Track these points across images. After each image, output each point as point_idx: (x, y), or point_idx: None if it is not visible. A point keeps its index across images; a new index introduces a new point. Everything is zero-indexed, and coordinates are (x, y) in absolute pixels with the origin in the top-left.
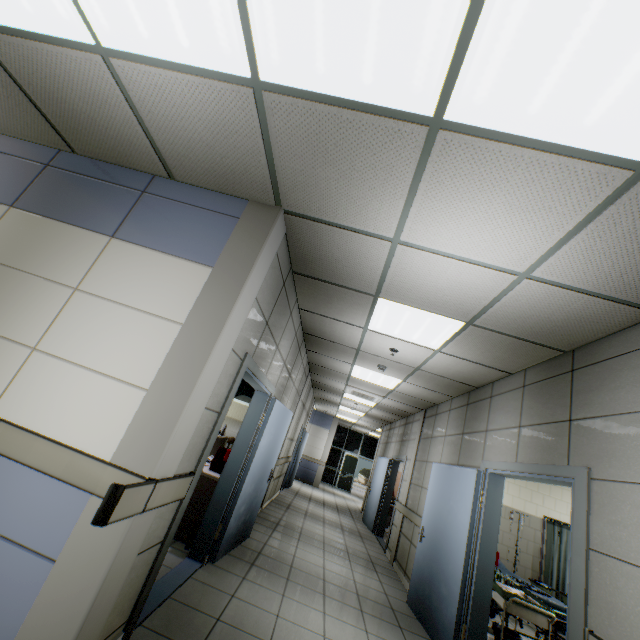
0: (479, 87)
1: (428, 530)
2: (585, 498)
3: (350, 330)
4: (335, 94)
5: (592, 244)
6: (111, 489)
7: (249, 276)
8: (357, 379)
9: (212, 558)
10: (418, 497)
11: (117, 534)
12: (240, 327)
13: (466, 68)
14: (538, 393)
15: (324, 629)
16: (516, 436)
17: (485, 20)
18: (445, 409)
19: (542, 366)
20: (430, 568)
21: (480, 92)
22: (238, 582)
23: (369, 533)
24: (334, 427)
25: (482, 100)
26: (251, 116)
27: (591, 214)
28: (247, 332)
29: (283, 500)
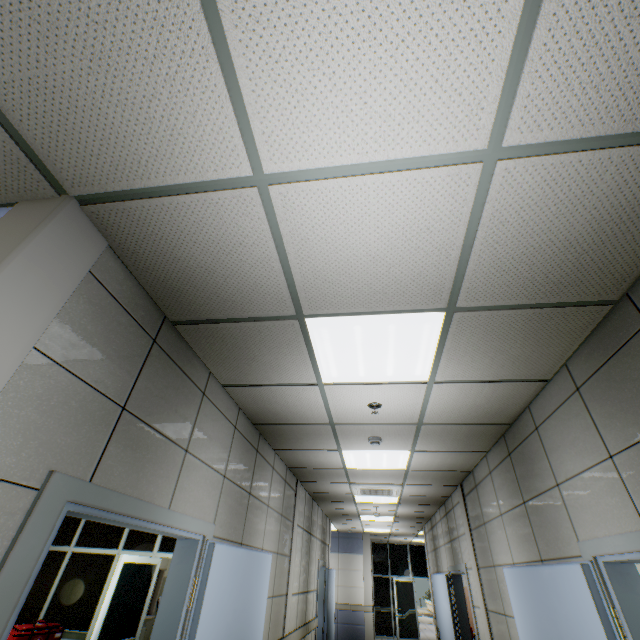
0: None
1: None
2: None
3: (304, 395)
4: None
5: None
6: None
7: None
8: (357, 470)
9: None
10: (507, 636)
11: None
12: None
13: None
14: (609, 387)
15: None
16: (615, 476)
17: None
18: (483, 473)
19: (589, 345)
20: None
21: None
22: None
23: None
24: (367, 548)
25: None
26: None
27: None
28: (37, 426)
29: None
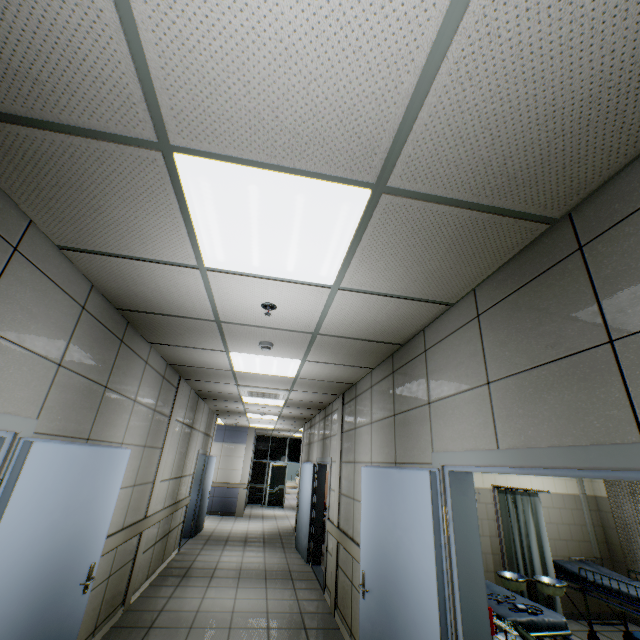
0: None
1: (372, 578)
2: None
3: (181, 280)
4: None
5: None
6: None
7: None
8: (246, 374)
9: None
10: (351, 514)
11: None
12: None
13: None
14: (511, 316)
15: None
16: (486, 401)
17: None
18: (365, 387)
19: (506, 270)
20: None
21: None
22: None
23: (303, 565)
24: (251, 439)
25: None
26: None
27: None
28: None
29: (180, 563)
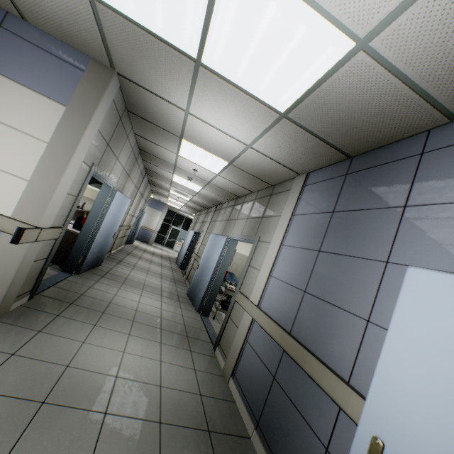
0: (215, 55)
1: (201, 264)
2: (254, 248)
3: (169, 154)
4: (142, 24)
5: (272, 140)
6: (18, 229)
7: (92, 118)
8: (177, 183)
9: (77, 272)
10: (203, 250)
11: (22, 250)
12: (88, 149)
13: (208, 44)
14: (258, 204)
15: (140, 300)
16: (245, 223)
17: (212, 28)
18: (225, 207)
19: (264, 191)
20: (198, 279)
21: (216, 57)
22: (94, 283)
23: (178, 268)
24: (165, 211)
25: (217, 61)
26: (88, 10)
27: (269, 127)
28: (93, 151)
29: (126, 250)
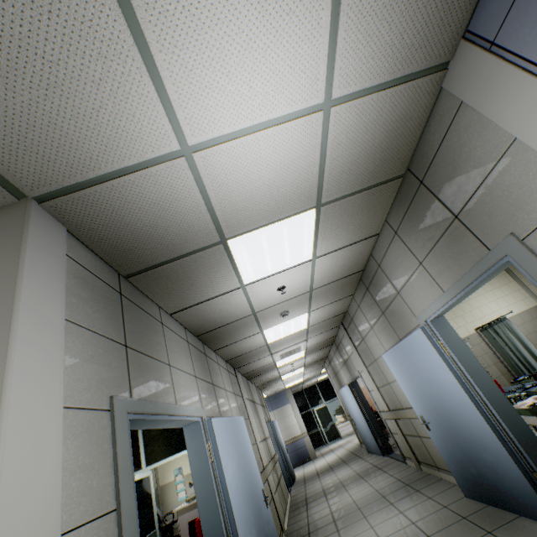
0: None
1: (426, 414)
2: (535, 259)
3: (232, 299)
4: None
5: (360, 8)
6: None
7: (17, 293)
8: (275, 342)
9: None
10: (393, 394)
11: None
12: (59, 370)
13: None
14: (411, 225)
15: None
16: (425, 273)
17: None
18: (355, 309)
19: (396, 204)
20: (458, 446)
21: None
22: None
23: (382, 458)
24: (291, 398)
25: None
26: None
27: None
28: (89, 371)
29: (298, 500)
